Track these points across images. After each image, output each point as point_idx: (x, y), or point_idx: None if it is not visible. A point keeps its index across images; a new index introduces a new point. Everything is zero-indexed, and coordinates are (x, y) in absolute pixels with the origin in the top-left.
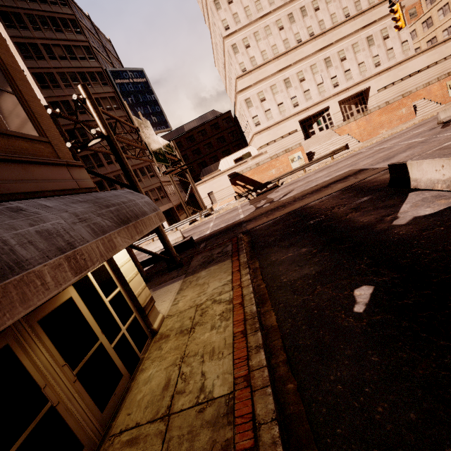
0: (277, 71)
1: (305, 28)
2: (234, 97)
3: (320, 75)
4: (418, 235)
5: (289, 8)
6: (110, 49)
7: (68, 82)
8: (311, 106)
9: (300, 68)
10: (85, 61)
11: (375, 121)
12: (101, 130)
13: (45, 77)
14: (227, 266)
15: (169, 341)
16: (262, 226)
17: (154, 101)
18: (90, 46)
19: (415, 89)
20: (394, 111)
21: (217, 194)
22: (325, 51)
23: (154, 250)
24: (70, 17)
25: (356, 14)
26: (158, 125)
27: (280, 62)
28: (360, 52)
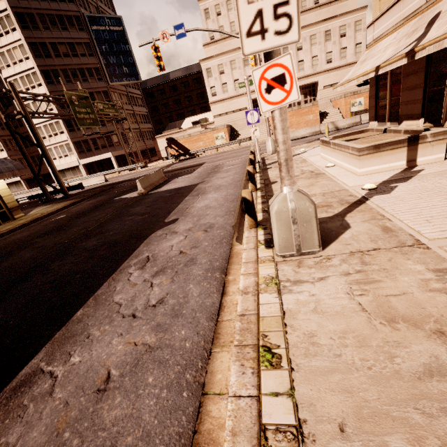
0: (238, 47)
1: None
2: None
3: None
4: (103, 204)
5: None
6: None
7: (46, 24)
8: None
9: None
10: (64, 4)
11: None
12: (21, 111)
13: (26, 18)
14: (70, 202)
15: (14, 221)
16: (120, 186)
17: (128, 51)
18: None
19: (336, 97)
20: (304, 116)
21: None
22: None
23: (86, 185)
24: None
25: (323, 3)
26: (128, 76)
27: None
28: (316, 45)
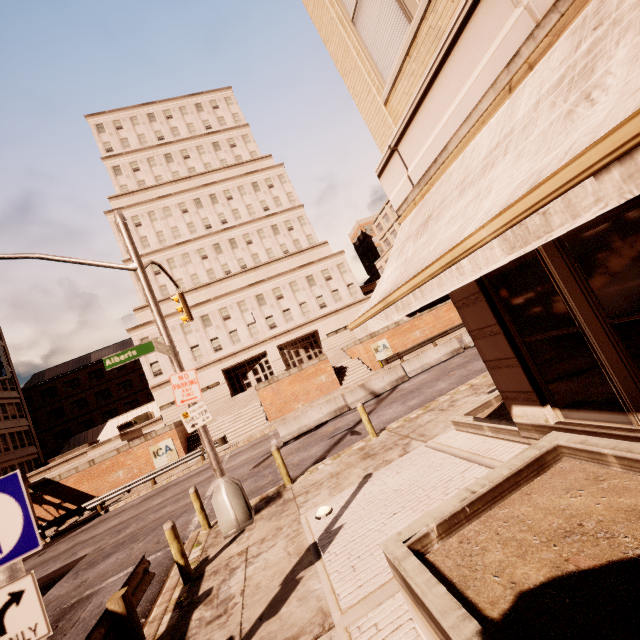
0: (192, 306)
1: (236, 260)
2: None
3: (252, 314)
4: None
5: (216, 238)
6: None
7: None
8: (239, 350)
9: (224, 303)
10: None
11: (286, 391)
12: None
13: None
14: None
15: None
16: None
17: None
18: None
19: (349, 344)
20: (311, 379)
21: None
22: (257, 287)
23: None
24: None
25: (294, 252)
26: None
27: (200, 294)
28: (300, 291)
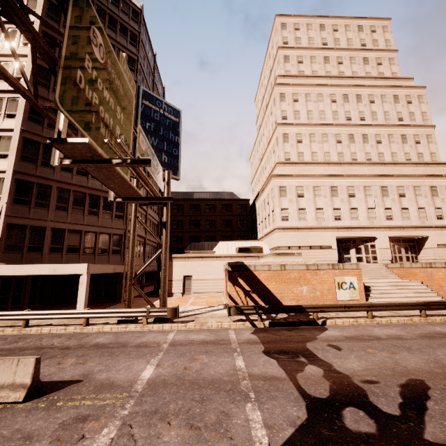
0: (327, 175)
1: (363, 152)
2: (259, 188)
3: (373, 200)
4: None
5: (352, 129)
6: (160, 92)
7: None
8: (355, 226)
9: (352, 182)
10: None
11: None
12: None
13: None
14: None
15: None
16: None
17: (176, 142)
18: (137, 61)
19: None
20: None
21: (196, 283)
22: (384, 179)
23: None
24: (133, 31)
25: (419, 162)
26: (165, 165)
27: (331, 169)
28: (421, 197)
